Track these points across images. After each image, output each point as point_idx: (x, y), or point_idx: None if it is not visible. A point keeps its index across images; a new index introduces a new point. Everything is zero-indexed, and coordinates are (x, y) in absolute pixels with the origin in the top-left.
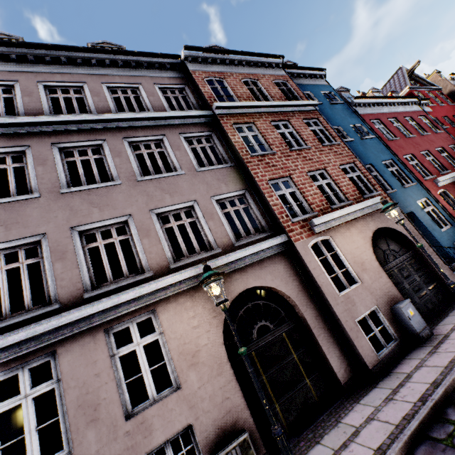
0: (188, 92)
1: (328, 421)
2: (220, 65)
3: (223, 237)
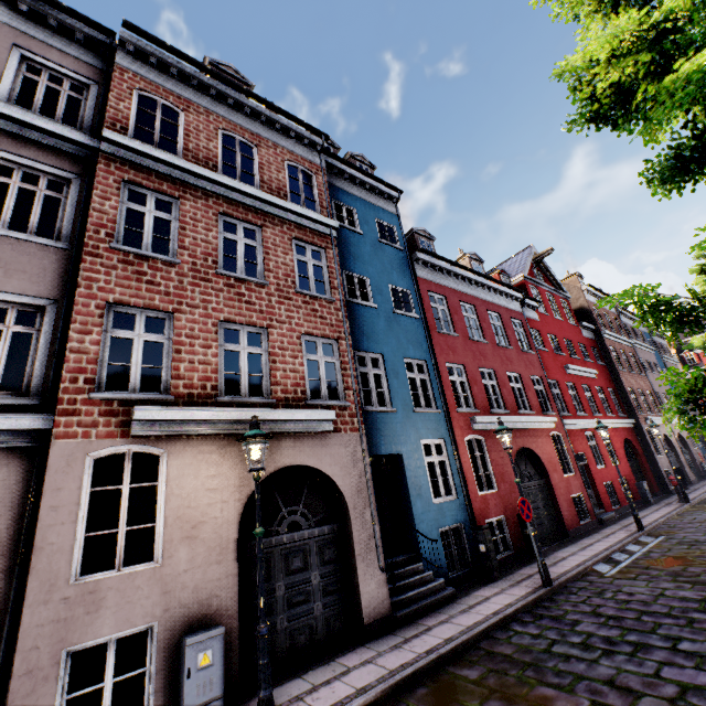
0: (91, 96)
1: None
2: (196, 90)
3: None
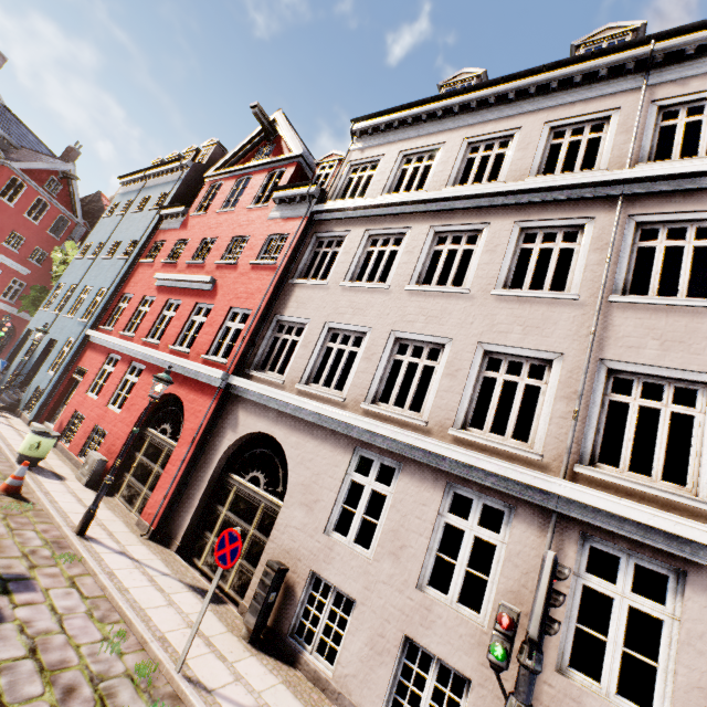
0: None
1: None
2: None
3: None
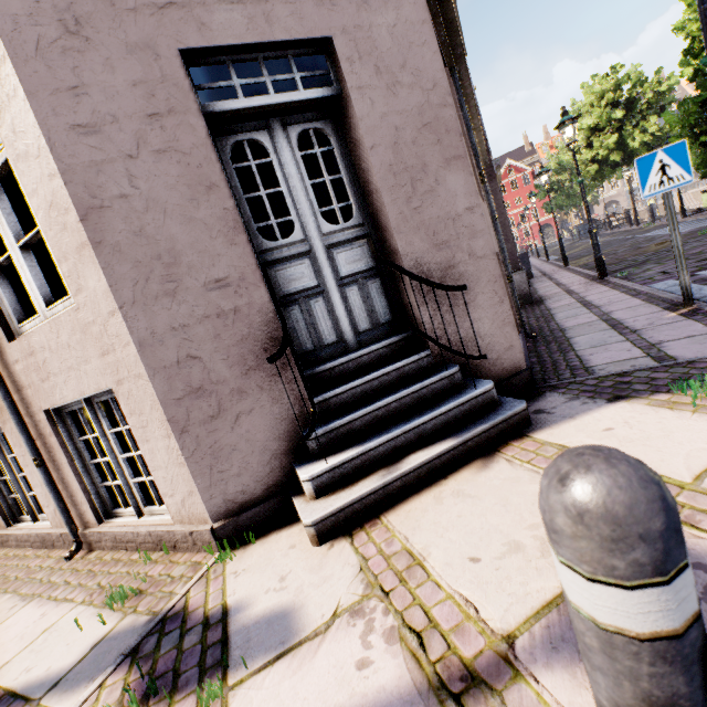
0: None
1: None
2: None
3: None
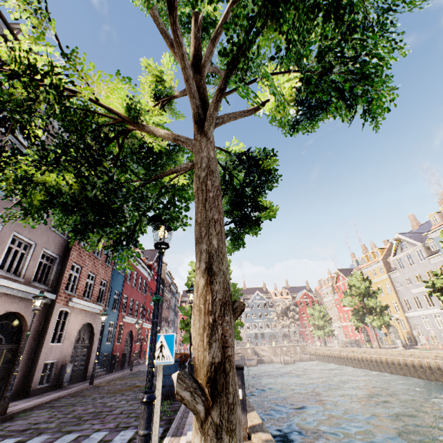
0: None
1: None
2: None
3: (31, 274)
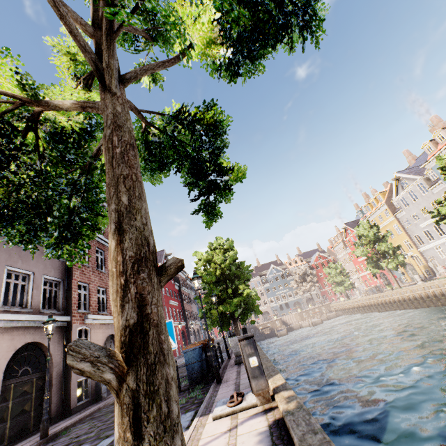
0: None
1: (38, 431)
2: None
3: (37, 303)
